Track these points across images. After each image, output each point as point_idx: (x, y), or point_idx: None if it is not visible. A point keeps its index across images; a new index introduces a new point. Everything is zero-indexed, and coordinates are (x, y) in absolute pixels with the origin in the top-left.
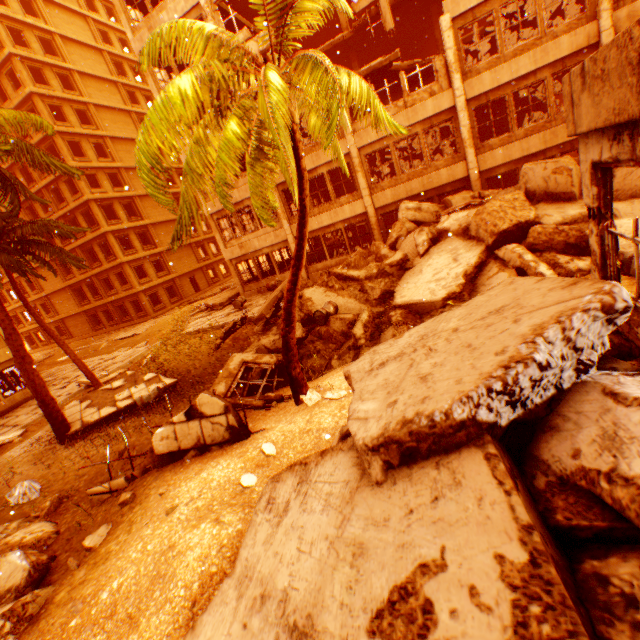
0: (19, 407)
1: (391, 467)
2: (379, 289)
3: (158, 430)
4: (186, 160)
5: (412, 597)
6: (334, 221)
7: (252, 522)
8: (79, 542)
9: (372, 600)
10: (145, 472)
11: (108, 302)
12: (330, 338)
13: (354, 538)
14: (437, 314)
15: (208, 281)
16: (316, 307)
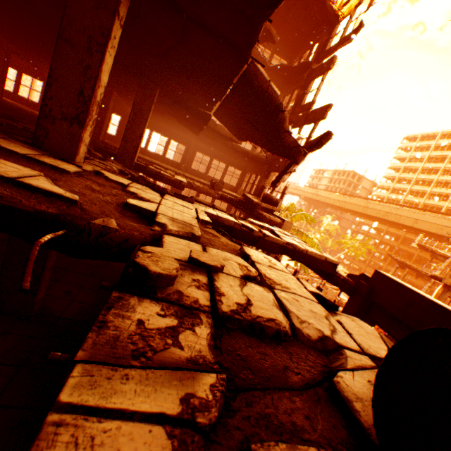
0: None
1: None
2: None
3: None
4: None
5: None
6: None
7: None
8: None
9: None
10: None
11: None
12: None
13: None
14: None
15: None
16: None
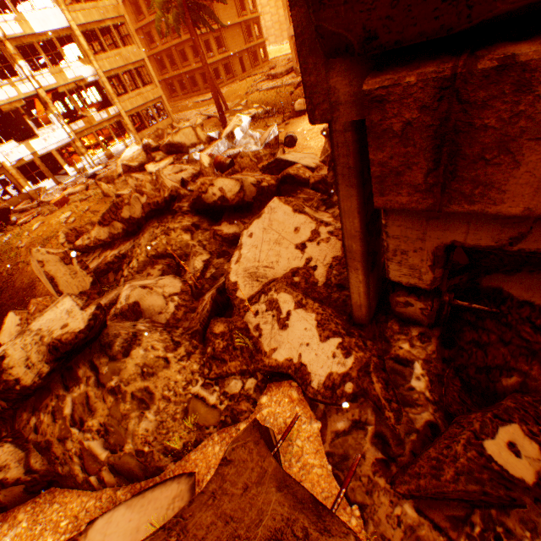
0: None
1: None
2: None
3: (297, 101)
4: None
5: None
6: None
7: None
8: None
9: None
10: (289, 120)
11: (182, 73)
12: None
13: None
14: None
15: (251, 64)
16: None
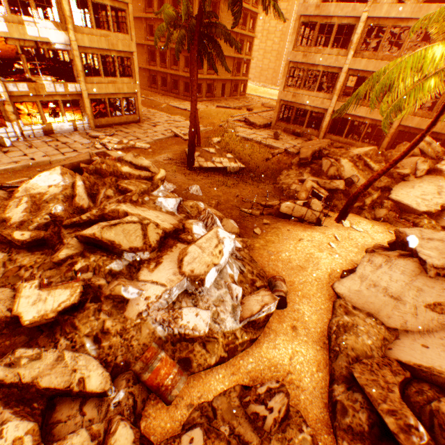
0: (129, 125)
1: (437, 275)
2: (384, 183)
3: (287, 203)
4: (377, 72)
5: (442, 306)
6: (366, 116)
7: (360, 263)
8: (244, 228)
9: (425, 301)
10: (268, 215)
11: (168, 73)
12: (347, 195)
13: (417, 286)
14: (413, 217)
15: (231, 92)
16: (344, 173)
